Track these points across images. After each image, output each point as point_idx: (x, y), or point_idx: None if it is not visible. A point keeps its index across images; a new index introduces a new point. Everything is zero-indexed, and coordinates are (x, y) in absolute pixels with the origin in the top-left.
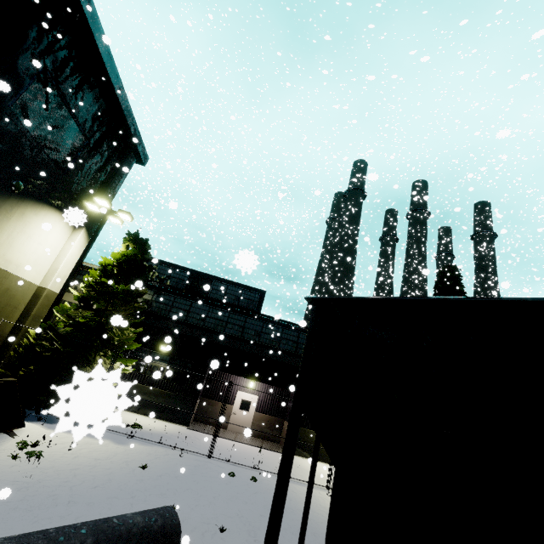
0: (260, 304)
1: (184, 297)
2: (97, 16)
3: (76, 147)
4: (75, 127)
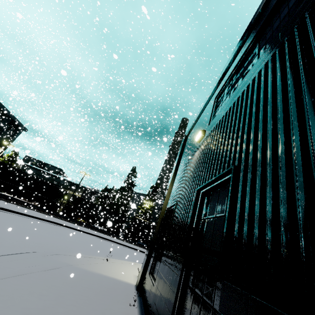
0: (59, 172)
1: (30, 167)
2: (6, 108)
3: (2, 130)
4: (2, 126)
